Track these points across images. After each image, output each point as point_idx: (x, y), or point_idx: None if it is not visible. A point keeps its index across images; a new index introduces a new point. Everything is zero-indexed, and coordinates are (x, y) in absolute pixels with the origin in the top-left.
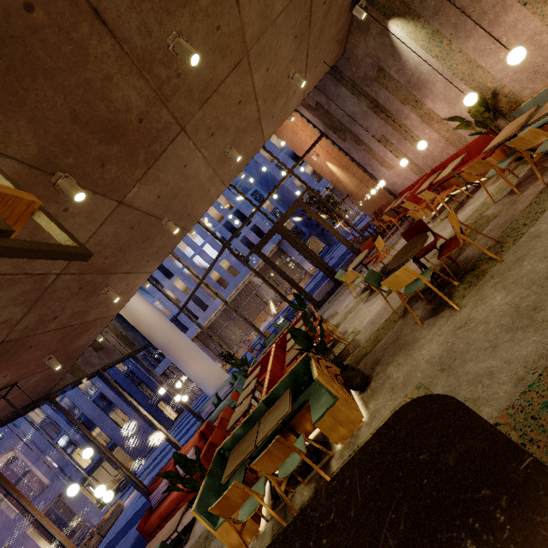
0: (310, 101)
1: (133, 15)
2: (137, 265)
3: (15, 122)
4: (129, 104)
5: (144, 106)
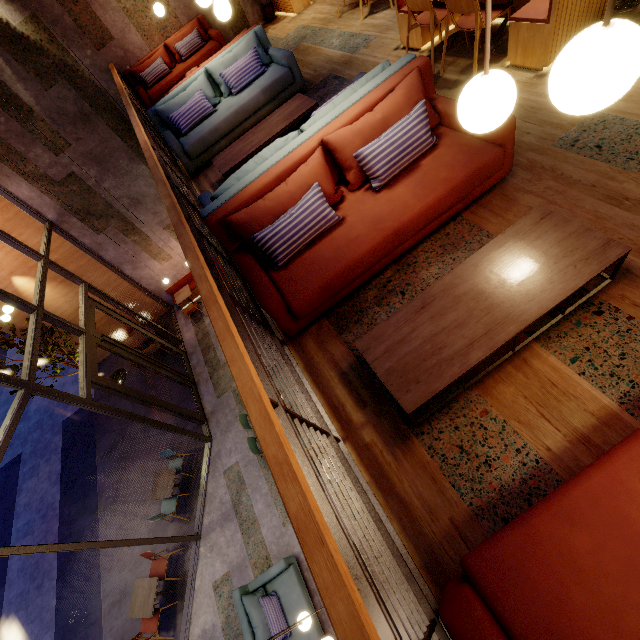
0: (53, 170)
1: None
2: None
3: None
4: None
5: None
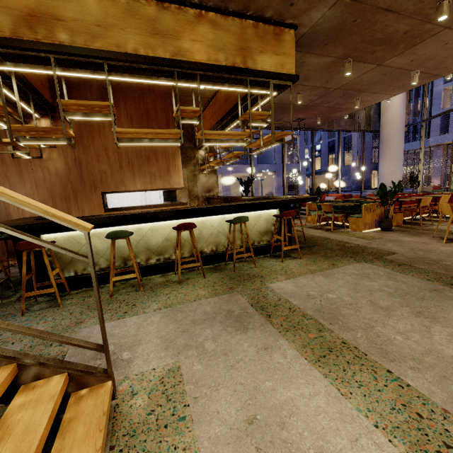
0: None
1: (410, 1)
2: (383, 90)
3: (338, 48)
4: (398, 29)
5: (410, 27)
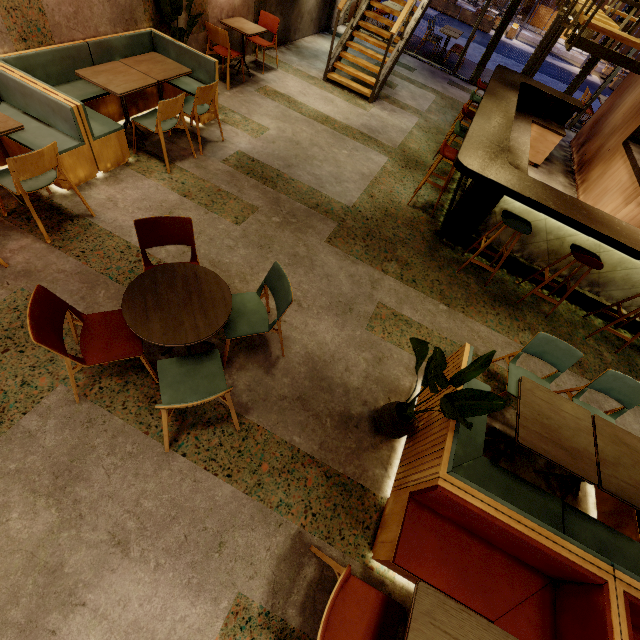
0: None
1: None
2: None
3: None
4: None
5: None
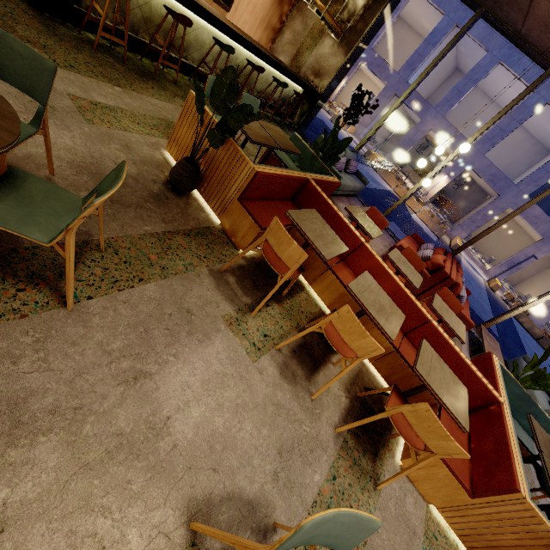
0: None
1: None
2: None
3: None
4: None
5: None
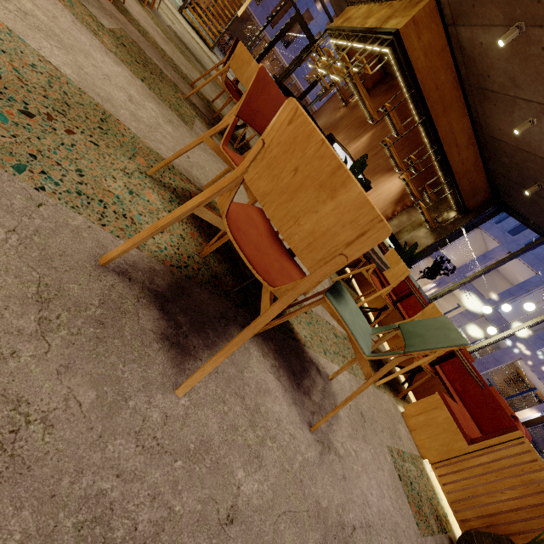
0: None
1: None
2: None
3: (489, 8)
4: None
5: None
